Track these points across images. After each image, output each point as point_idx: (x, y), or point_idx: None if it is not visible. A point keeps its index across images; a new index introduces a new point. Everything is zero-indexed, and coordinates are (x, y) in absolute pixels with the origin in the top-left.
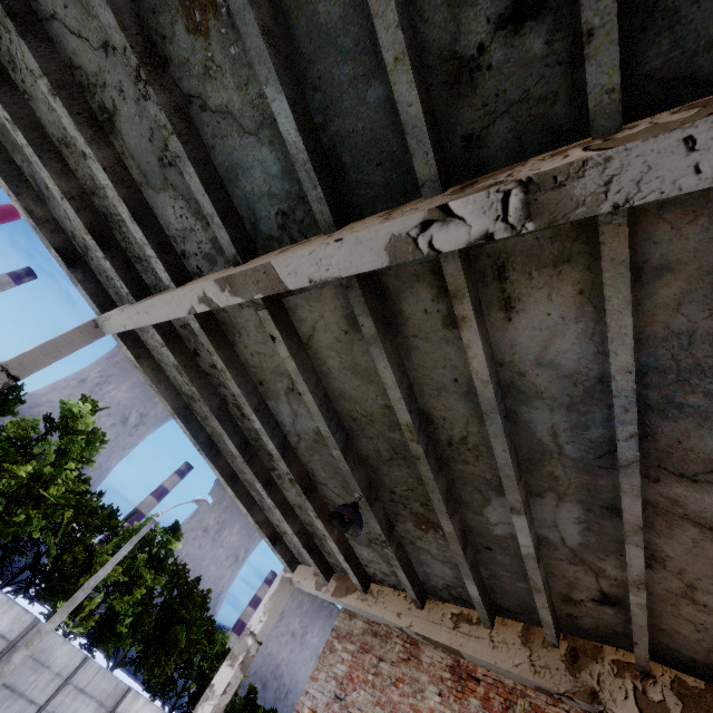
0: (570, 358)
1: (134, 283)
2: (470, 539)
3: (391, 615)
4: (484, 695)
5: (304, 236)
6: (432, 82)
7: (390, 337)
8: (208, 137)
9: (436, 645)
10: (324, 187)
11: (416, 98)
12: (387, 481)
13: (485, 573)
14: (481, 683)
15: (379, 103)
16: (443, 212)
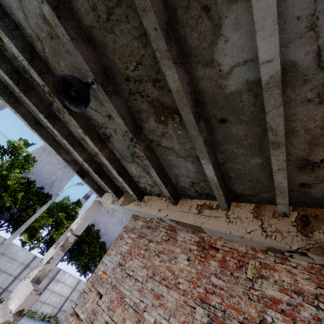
0: None
1: None
2: (204, 115)
3: (154, 211)
4: (221, 259)
5: None
6: None
7: None
8: None
9: (185, 227)
10: None
11: None
12: (118, 63)
13: (220, 157)
14: (220, 251)
15: None
16: None
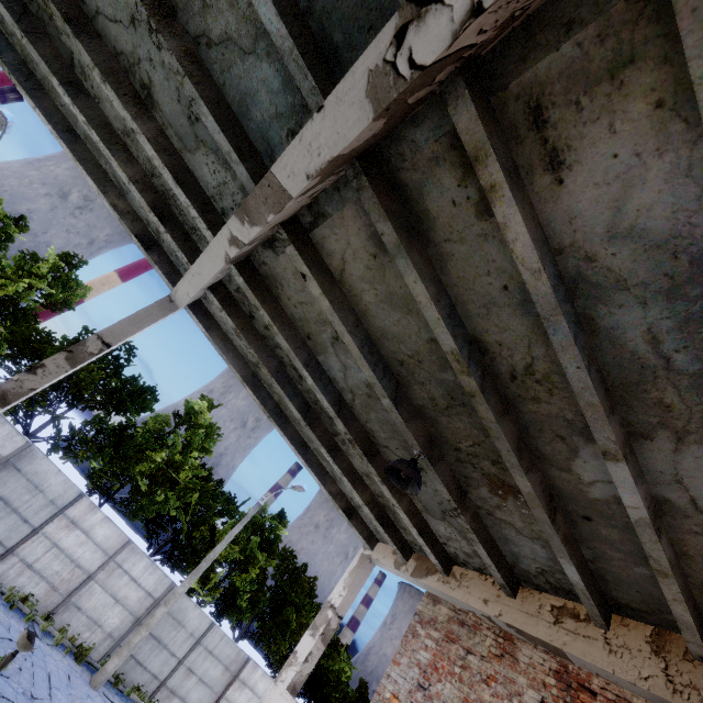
0: (660, 215)
1: (192, 253)
2: (560, 506)
3: (476, 601)
4: None
5: None
6: None
7: (418, 246)
8: (218, 75)
9: (533, 641)
10: (316, 75)
11: None
12: (448, 436)
13: (587, 553)
14: (598, 697)
15: None
16: (415, 3)
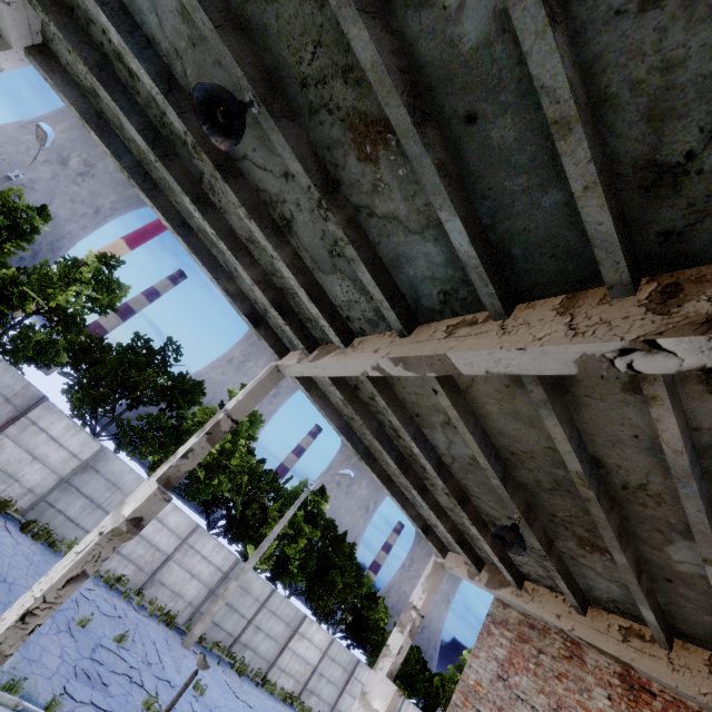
0: None
1: (306, 339)
2: (645, 568)
3: (550, 615)
4: (661, 711)
5: (466, 310)
6: (622, 188)
7: (558, 396)
8: (374, 236)
9: (602, 653)
10: (495, 283)
11: (607, 218)
12: (546, 506)
13: (662, 599)
14: (658, 698)
15: (556, 206)
16: (649, 345)
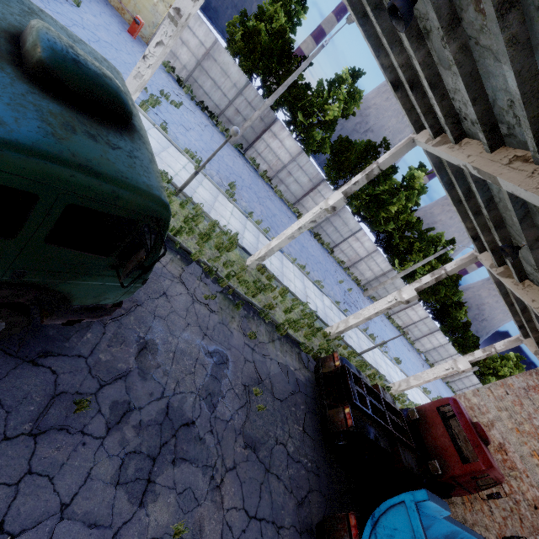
0: None
1: (500, 262)
2: None
3: None
4: None
5: None
6: None
7: None
8: None
9: None
10: None
11: None
12: None
13: None
14: None
15: None
16: None
